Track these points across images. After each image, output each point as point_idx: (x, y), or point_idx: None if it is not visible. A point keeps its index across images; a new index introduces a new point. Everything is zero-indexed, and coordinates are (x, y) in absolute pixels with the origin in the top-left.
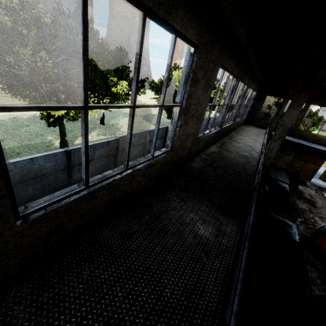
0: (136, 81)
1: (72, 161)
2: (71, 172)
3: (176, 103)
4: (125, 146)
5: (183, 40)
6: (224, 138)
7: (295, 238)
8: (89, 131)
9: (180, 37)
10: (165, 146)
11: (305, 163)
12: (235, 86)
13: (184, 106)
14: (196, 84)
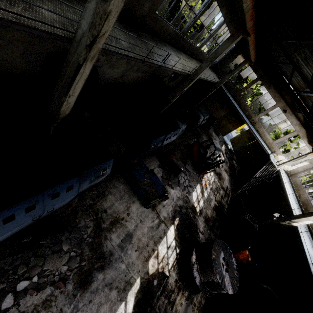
0: None
1: None
2: None
3: None
4: None
5: None
6: (183, 54)
7: (179, 126)
8: None
9: None
10: None
11: (228, 123)
12: (209, 1)
13: None
14: None
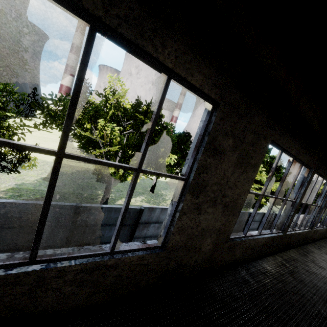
0: (68, 116)
1: (78, 219)
2: (72, 231)
3: (182, 175)
4: (149, 219)
5: (187, 87)
6: (293, 251)
7: None
8: (137, 195)
9: (179, 81)
10: (158, 238)
11: None
12: (306, 178)
13: (191, 182)
14: (218, 154)
